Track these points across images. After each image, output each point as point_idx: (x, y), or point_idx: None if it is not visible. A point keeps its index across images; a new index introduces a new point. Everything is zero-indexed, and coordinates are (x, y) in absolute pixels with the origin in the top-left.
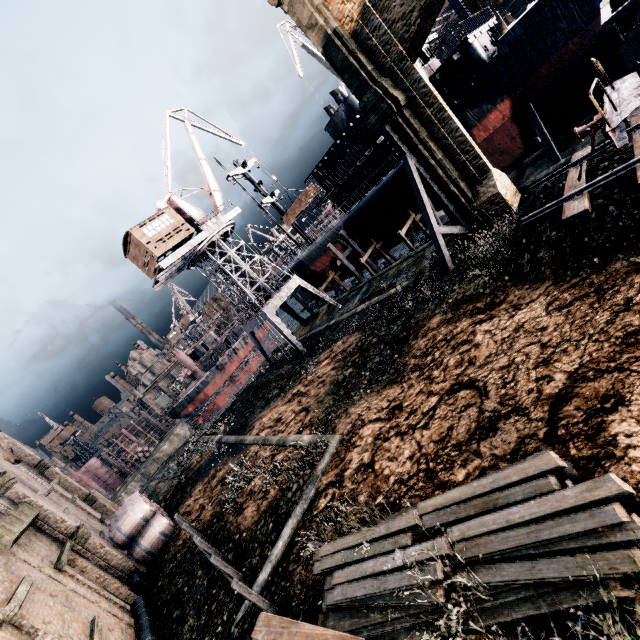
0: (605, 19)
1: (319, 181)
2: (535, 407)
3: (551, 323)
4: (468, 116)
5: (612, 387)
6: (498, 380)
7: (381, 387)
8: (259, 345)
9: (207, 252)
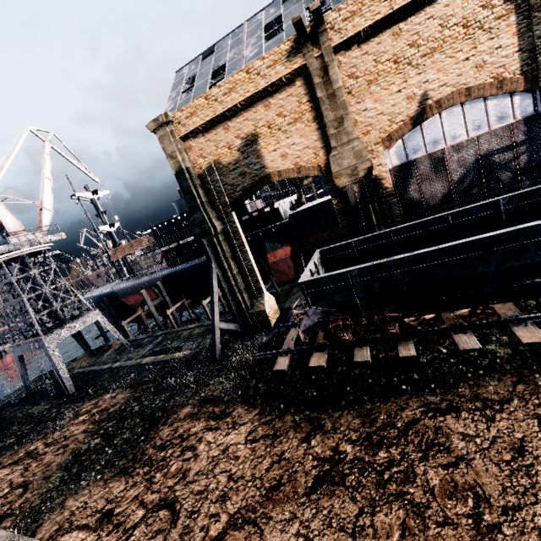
0: (301, 279)
1: (155, 236)
2: None
3: (243, 454)
4: (266, 245)
5: None
6: (190, 506)
7: (112, 475)
8: (24, 370)
9: (3, 264)
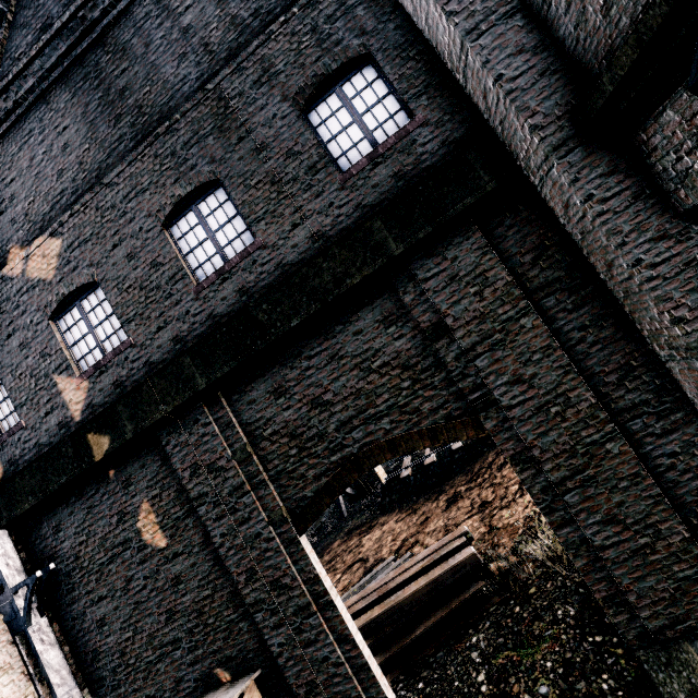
0: None
1: None
2: (389, 555)
3: (397, 526)
4: None
5: (415, 539)
6: (374, 553)
7: None
8: None
9: None
